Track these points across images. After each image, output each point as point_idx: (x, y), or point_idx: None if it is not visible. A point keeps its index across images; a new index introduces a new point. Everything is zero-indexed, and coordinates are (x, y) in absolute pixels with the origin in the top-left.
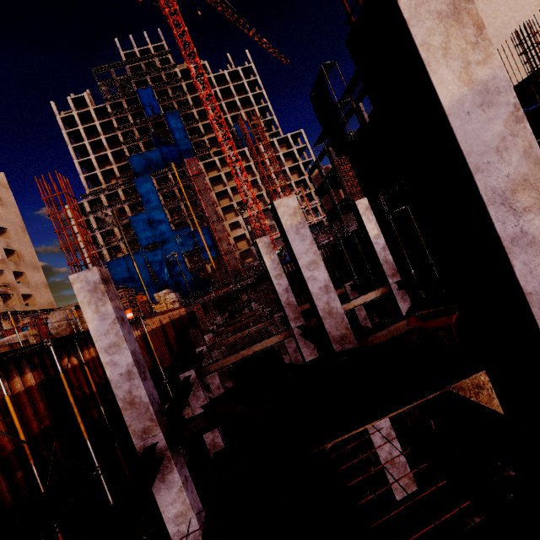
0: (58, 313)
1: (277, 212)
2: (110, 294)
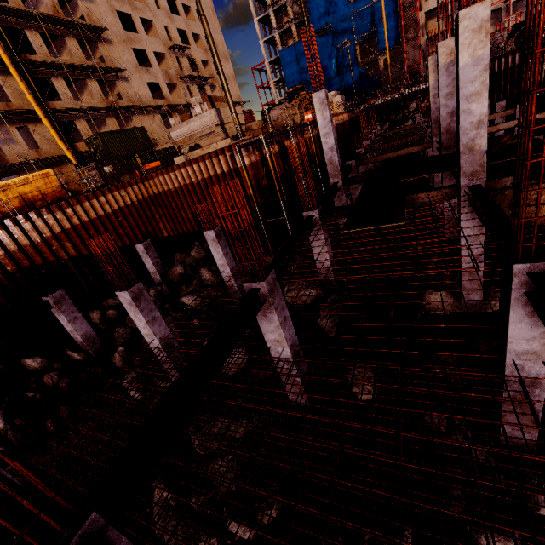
0: (276, 110)
1: (437, 52)
2: (328, 106)
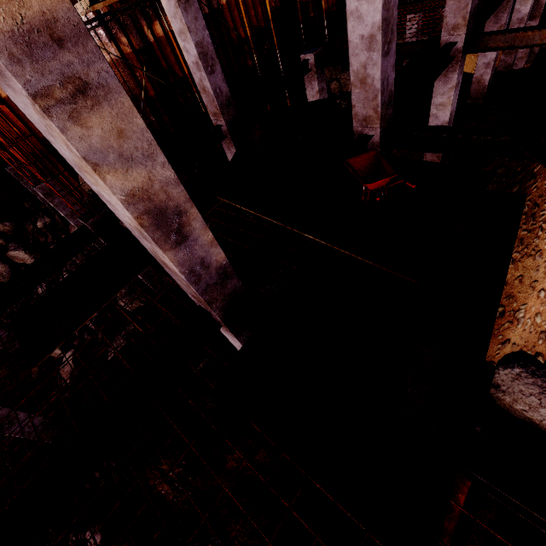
0: None
1: None
2: None
